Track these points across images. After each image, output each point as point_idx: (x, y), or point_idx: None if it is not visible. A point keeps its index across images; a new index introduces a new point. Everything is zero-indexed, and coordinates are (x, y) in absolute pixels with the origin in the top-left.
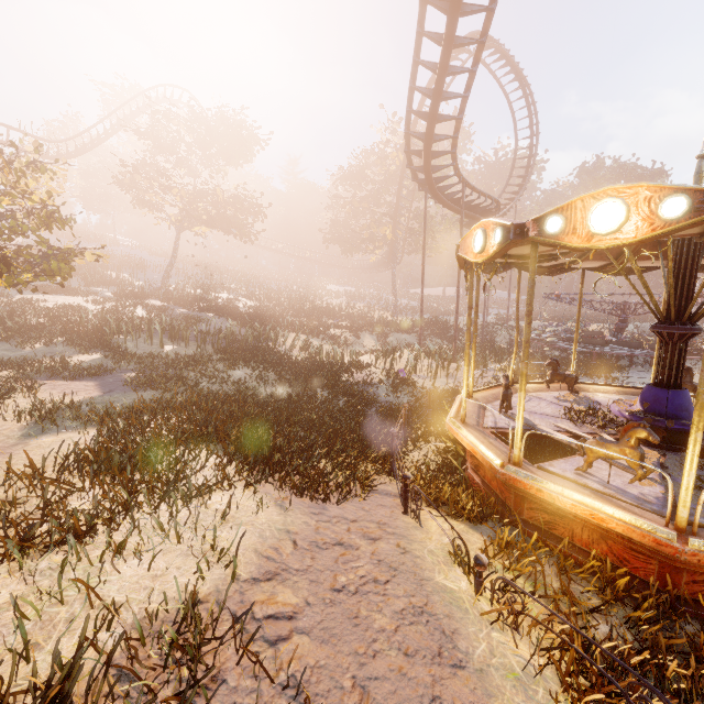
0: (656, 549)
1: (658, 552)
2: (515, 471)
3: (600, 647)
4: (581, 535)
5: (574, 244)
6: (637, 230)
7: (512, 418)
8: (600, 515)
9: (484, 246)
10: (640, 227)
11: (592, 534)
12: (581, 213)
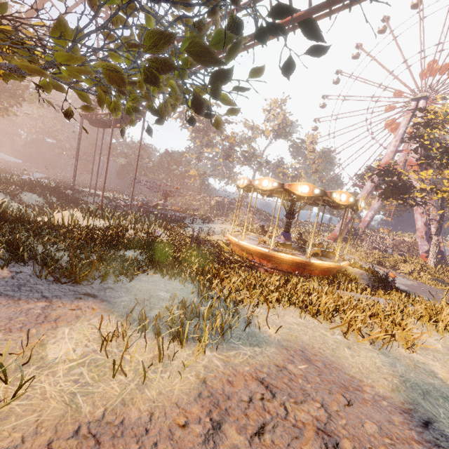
0: (334, 268)
1: (334, 269)
2: (313, 261)
3: (361, 283)
4: (317, 273)
5: (337, 201)
6: (346, 202)
7: (265, 248)
8: (330, 265)
9: (308, 192)
10: (346, 201)
11: (319, 271)
12: (339, 194)
